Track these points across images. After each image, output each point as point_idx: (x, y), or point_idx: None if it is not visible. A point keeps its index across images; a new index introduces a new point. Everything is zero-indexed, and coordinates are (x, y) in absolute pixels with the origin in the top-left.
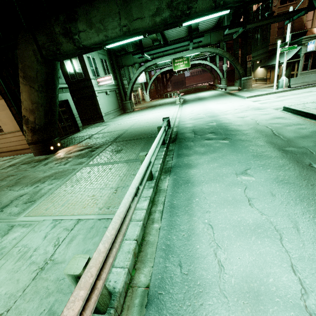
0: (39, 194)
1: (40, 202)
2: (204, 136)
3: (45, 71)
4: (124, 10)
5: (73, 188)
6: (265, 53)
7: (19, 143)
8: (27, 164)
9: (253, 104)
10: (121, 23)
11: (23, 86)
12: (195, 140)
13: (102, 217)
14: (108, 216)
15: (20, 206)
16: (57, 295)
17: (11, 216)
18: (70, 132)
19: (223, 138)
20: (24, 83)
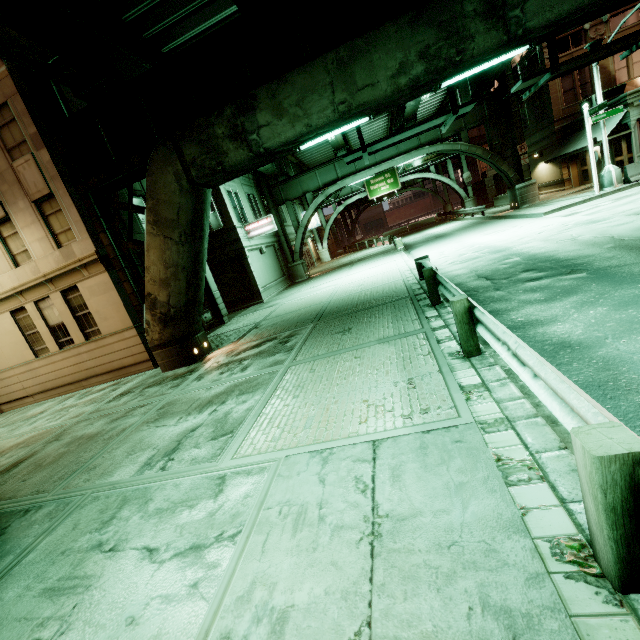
0: (231, 421)
1: (246, 431)
2: (516, 278)
3: (191, 207)
4: (340, 77)
5: (302, 399)
6: (549, 136)
7: (128, 352)
8: (158, 385)
9: (571, 219)
10: (335, 99)
11: (152, 239)
12: (502, 287)
13: (429, 428)
14: (441, 423)
15: (208, 445)
16: (471, 575)
17: (201, 463)
18: (208, 327)
19: (567, 272)
20: (155, 233)
